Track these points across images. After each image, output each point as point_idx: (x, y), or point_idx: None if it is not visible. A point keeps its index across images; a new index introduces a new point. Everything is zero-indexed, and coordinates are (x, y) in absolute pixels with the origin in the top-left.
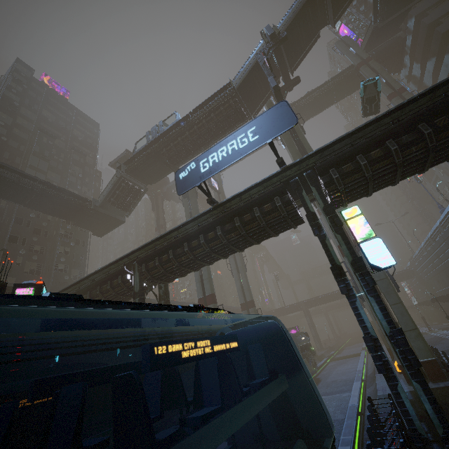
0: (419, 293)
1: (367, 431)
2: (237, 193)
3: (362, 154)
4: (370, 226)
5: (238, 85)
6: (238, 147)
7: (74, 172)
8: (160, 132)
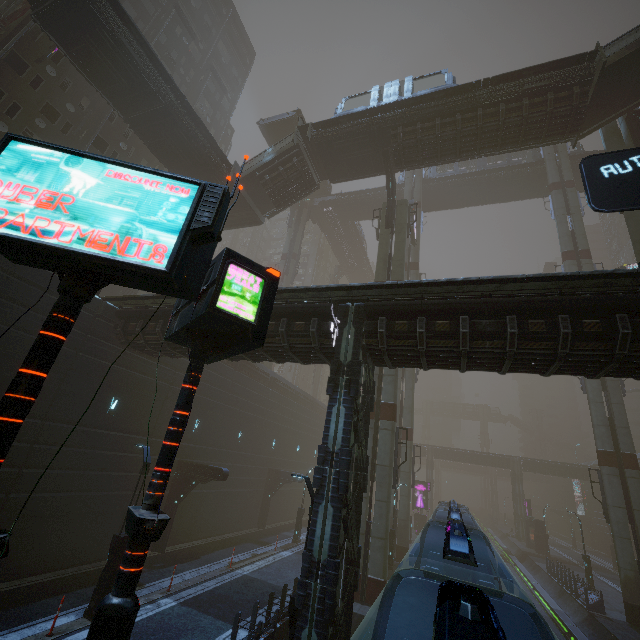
0: (597, 504)
1: None
2: None
3: None
4: None
5: (606, 64)
6: None
7: (202, 110)
8: (404, 96)
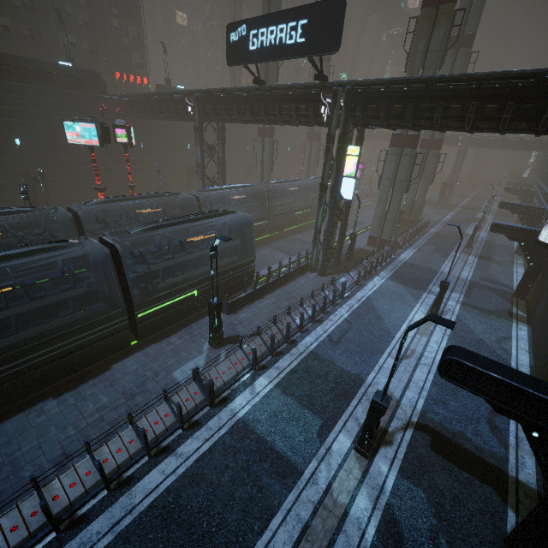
0: (536, 168)
1: (289, 258)
2: (280, 85)
3: (390, 101)
4: (355, 169)
5: None
6: (285, 41)
7: None
8: None
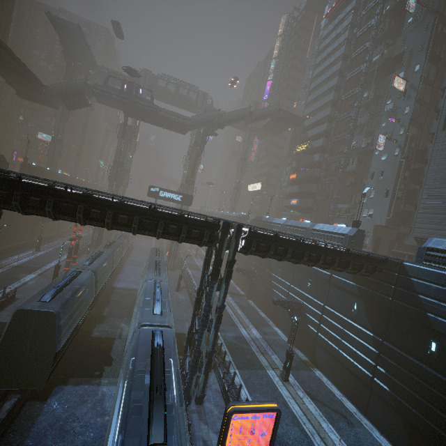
0: None
1: None
2: None
3: None
4: None
5: (192, 123)
6: (174, 198)
7: None
8: (135, 96)
